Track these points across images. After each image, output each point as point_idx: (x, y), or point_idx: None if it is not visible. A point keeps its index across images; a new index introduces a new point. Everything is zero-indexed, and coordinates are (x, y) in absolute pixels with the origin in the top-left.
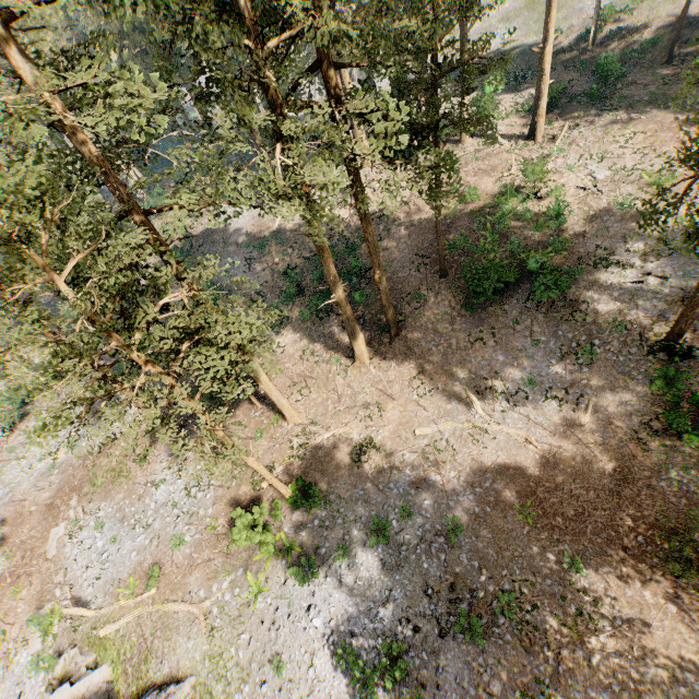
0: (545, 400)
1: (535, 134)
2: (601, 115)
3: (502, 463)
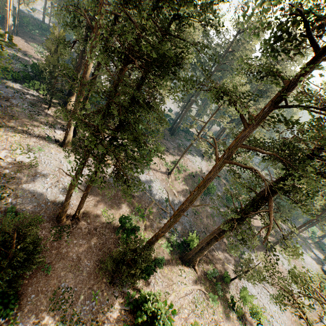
0: None
1: None
2: None
3: None
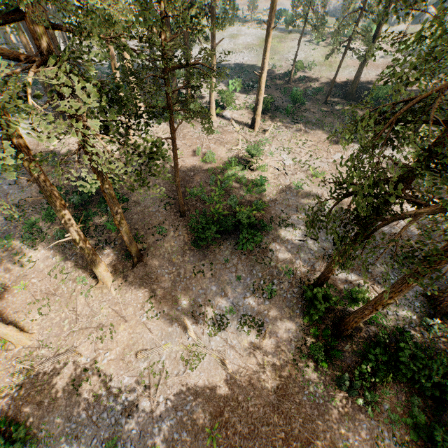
0: (239, 326)
1: (254, 126)
2: (291, 124)
3: (203, 384)
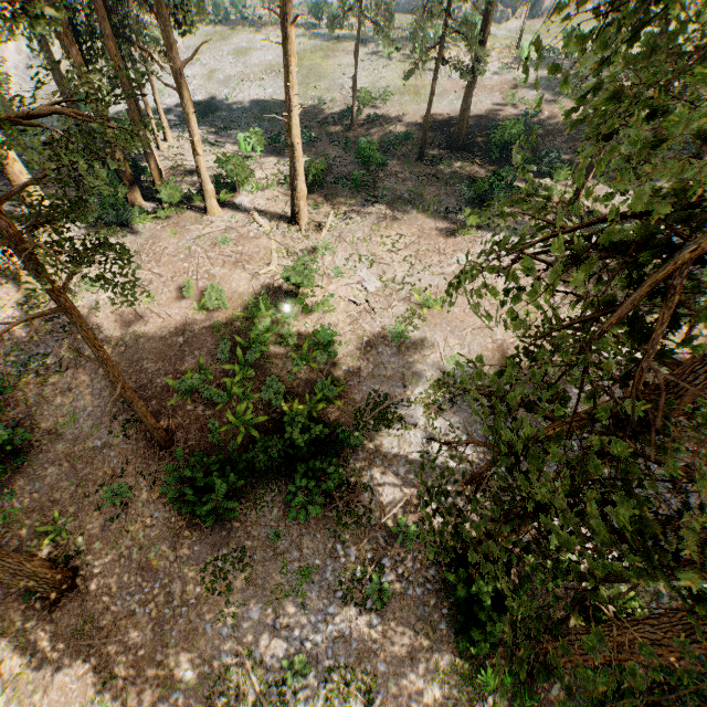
0: (324, 702)
1: (298, 219)
2: (367, 206)
3: None
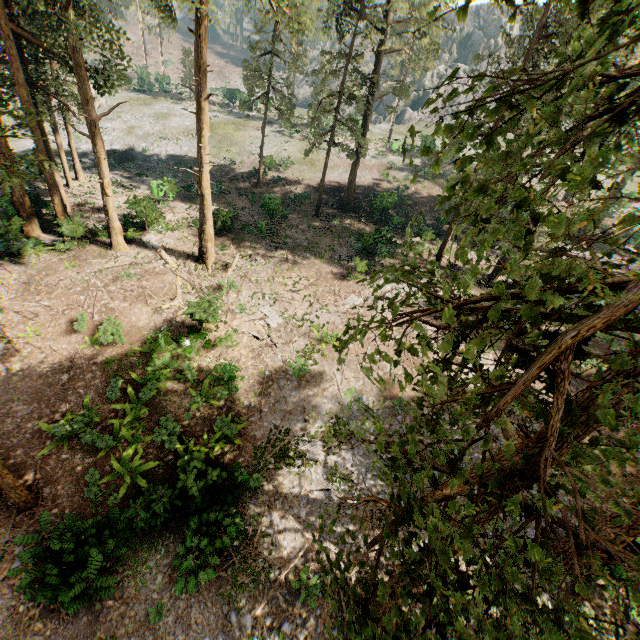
0: None
1: (206, 258)
2: (270, 250)
3: None
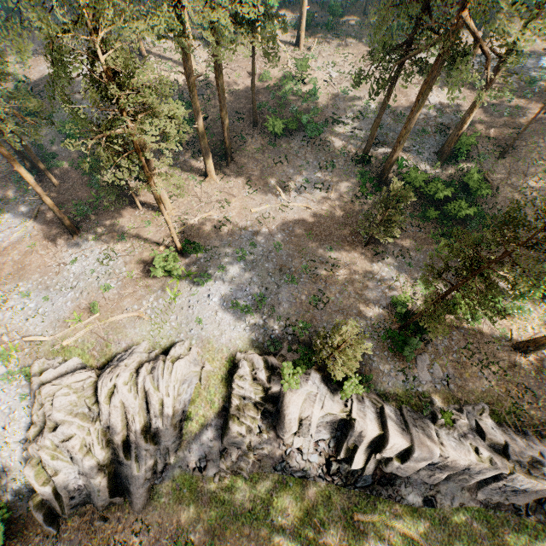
0: (314, 189)
1: (299, 44)
2: (333, 39)
3: (297, 219)
